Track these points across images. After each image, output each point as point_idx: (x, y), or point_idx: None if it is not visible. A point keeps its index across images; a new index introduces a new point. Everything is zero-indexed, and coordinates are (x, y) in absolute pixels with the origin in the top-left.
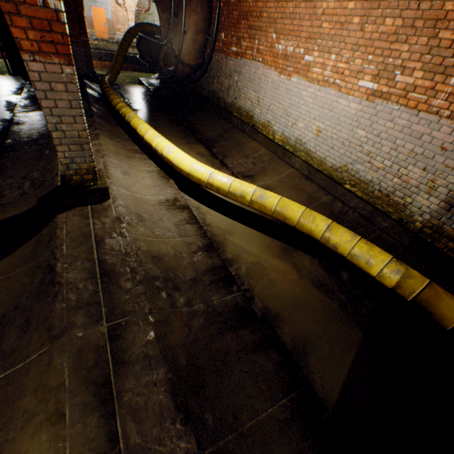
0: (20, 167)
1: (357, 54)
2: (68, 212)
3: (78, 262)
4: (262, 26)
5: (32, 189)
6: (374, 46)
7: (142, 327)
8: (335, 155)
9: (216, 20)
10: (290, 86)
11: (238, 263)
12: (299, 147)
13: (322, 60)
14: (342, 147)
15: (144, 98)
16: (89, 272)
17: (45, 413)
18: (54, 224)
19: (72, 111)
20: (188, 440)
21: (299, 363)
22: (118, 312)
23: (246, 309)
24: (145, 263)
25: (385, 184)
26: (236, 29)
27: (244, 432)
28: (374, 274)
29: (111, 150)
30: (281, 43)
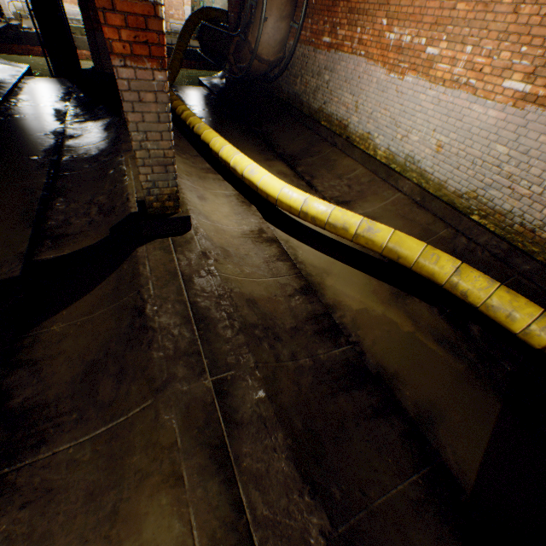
0: (82, 189)
1: (505, 44)
2: (148, 245)
3: (168, 305)
4: (368, 9)
5: (101, 216)
6: (532, 34)
7: (251, 383)
8: (460, 178)
9: (305, 3)
10: (403, 87)
11: (341, 310)
12: (410, 166)
13: (452, 53)
14: (472, 167)
15: (207, 103)
16: (182, 317)
17: (160, 473)
18: (135, 259)
19: (159, 126)
20: (319, 516)
21: (425, 434)
22: (221, 365)
23: (358, 366)
24: (240, 308)
25: (530, 216)
26: (331, 13)
27: (374, 510)
28: (517, 330)
29: (181, 169)
30: (394, 31)
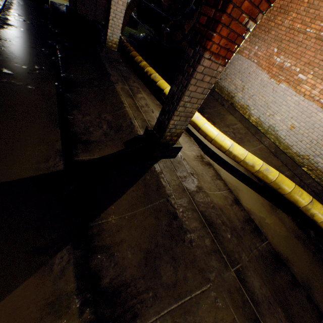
0: (89, 105)
1: None
2: (158, 163)
3: (188, 212)
4: (266, 39)
5: (112, 131)
6: None
7: (252, 273)
8: (301, 146)
9: None
10: (277, 89)
11: (252, 215)
12: (271, 131)
13: (313, 82)
14: (310, 143)
15: (140, 53)
16: (199, 222)
17: None
18: (155, 173)
19: (200, 95)
20: None
21: (309, 295)
22: (232, 259)
23: (276, 254)
24: (222, 216)
25: None
26: None
27: None
28: None
29: (150, 104)
30: (280, 57)
